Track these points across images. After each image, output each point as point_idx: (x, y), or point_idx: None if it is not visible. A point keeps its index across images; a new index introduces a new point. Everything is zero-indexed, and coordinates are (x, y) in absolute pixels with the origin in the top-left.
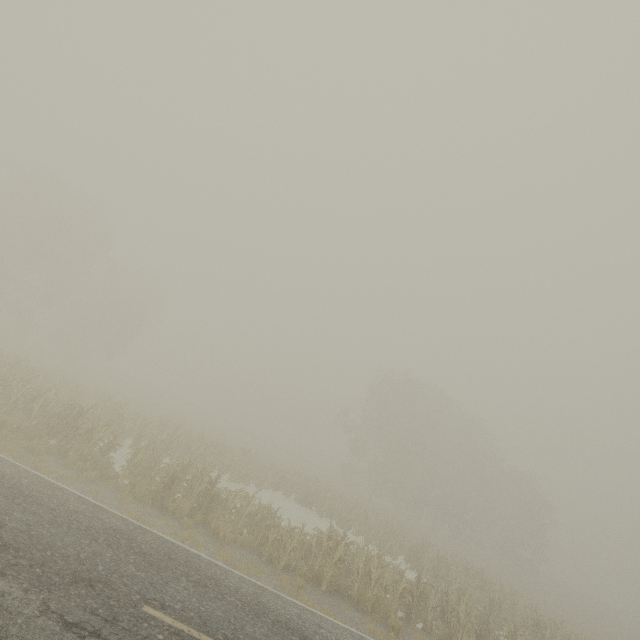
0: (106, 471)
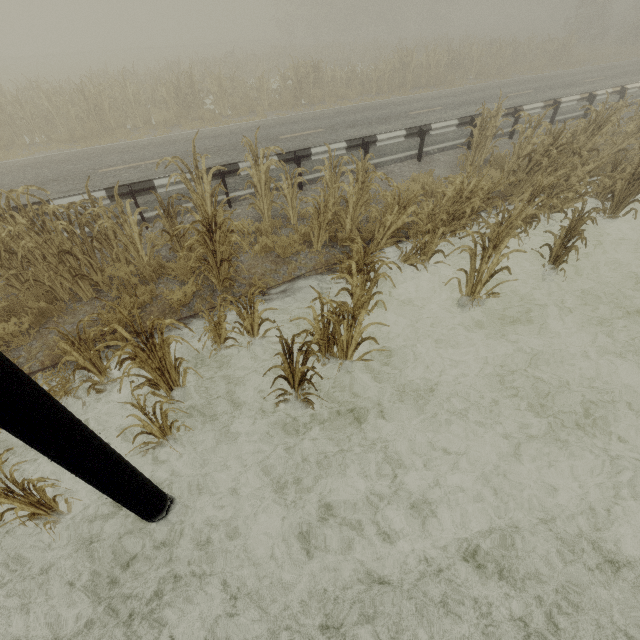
0: (254, 107)
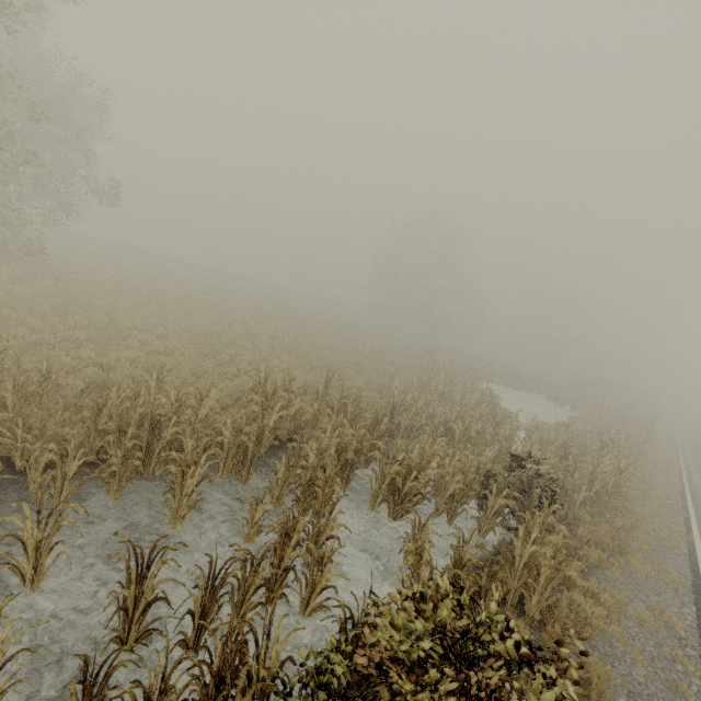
0: None
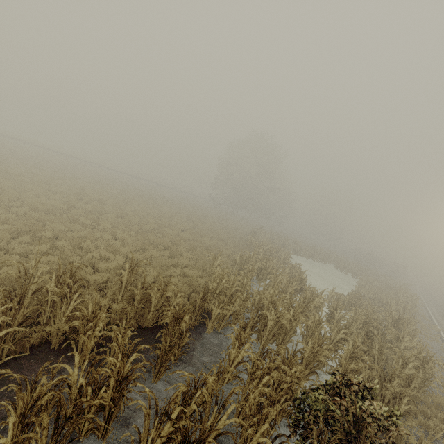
0: None
